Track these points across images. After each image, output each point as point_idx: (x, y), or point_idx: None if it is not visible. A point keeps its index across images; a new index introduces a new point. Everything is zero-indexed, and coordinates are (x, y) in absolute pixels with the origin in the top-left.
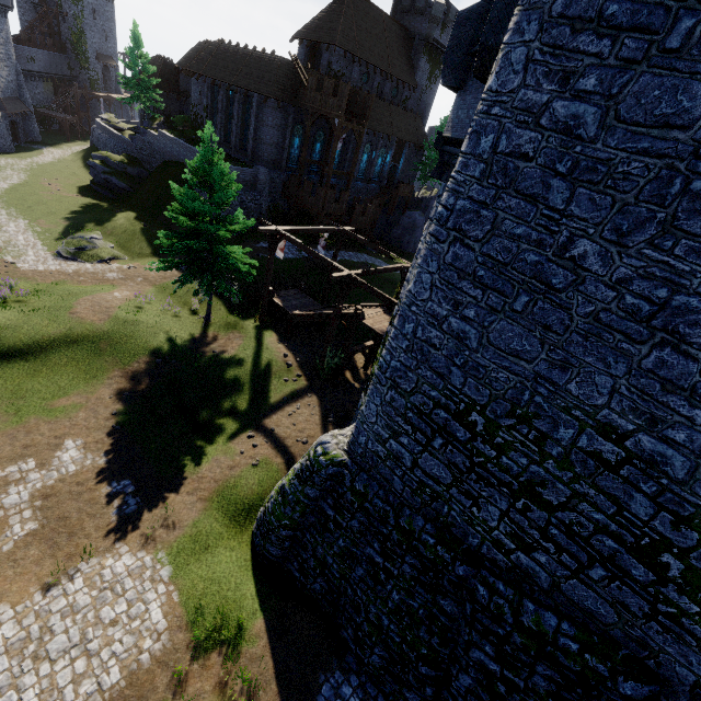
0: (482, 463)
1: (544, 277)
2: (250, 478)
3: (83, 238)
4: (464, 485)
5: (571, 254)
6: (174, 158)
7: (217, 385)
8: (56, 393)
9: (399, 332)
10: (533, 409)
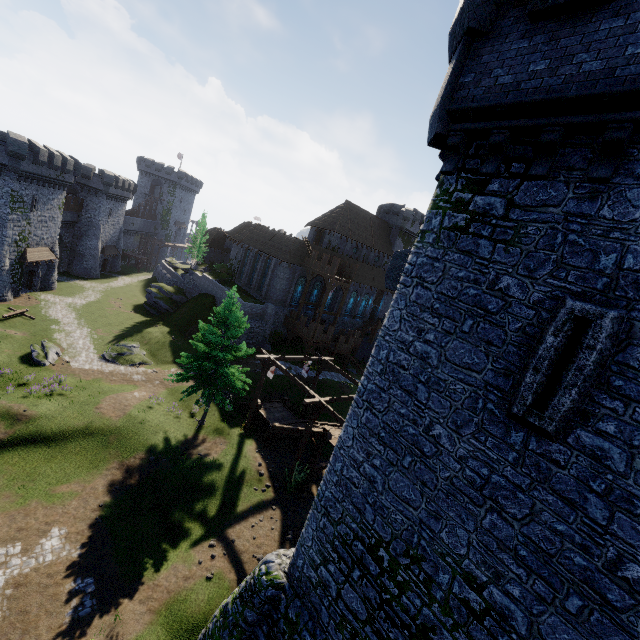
0: (388, 601)
1: (419, 445)
2: (201, 592)
3: (126, 346)
4: (376, 623)
5: (432, 433)
6: (209, 292)
7: (194, 487)
8: (61, 479)
9: (332, 468)
10: (421, 551)
